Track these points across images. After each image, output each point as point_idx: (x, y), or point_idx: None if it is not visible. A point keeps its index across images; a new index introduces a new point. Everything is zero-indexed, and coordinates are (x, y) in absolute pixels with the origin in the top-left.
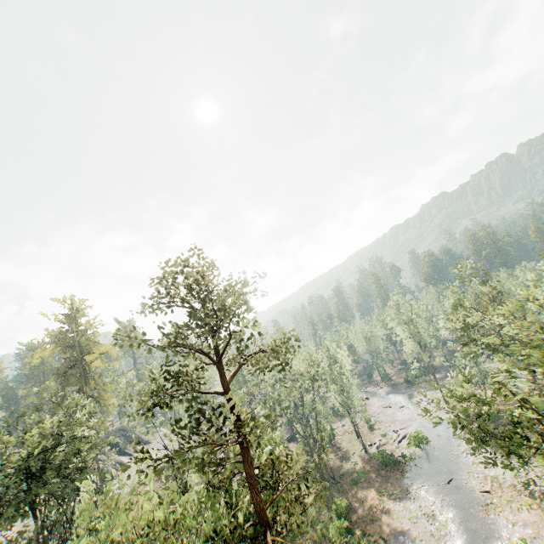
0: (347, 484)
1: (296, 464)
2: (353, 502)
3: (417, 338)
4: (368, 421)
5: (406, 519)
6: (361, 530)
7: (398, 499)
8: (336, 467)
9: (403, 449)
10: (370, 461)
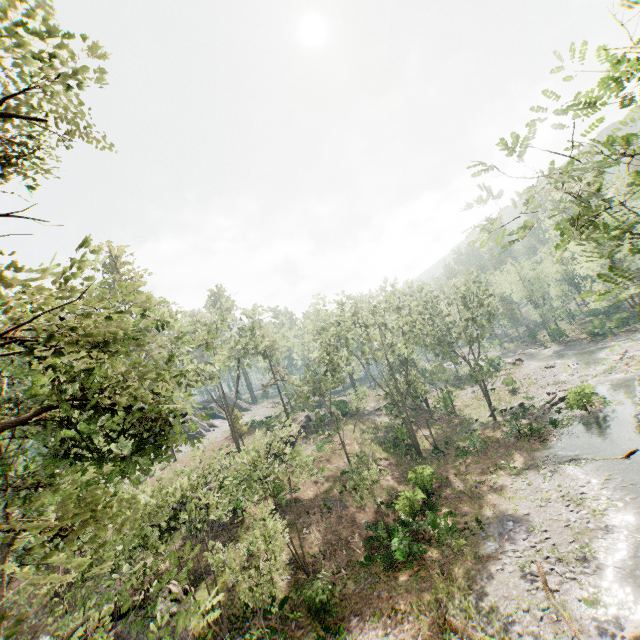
0: (452, 455)
1: (122, 338)
2: (451, 475)
3: (607, 250)
4: (509, 383)
5: (527, 502)
6: (449, 509)
7: (523, 475)
8: (445, 435)
9: (556, 414)
10: (496, 428)
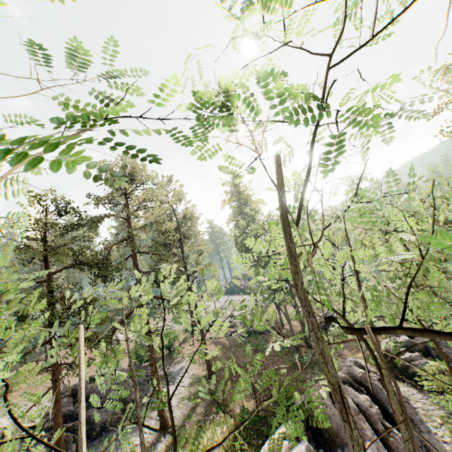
0: None
1: None
2: None
3: None
4: None
5: None
6: None
7: None
8: None
9: None
10: None
